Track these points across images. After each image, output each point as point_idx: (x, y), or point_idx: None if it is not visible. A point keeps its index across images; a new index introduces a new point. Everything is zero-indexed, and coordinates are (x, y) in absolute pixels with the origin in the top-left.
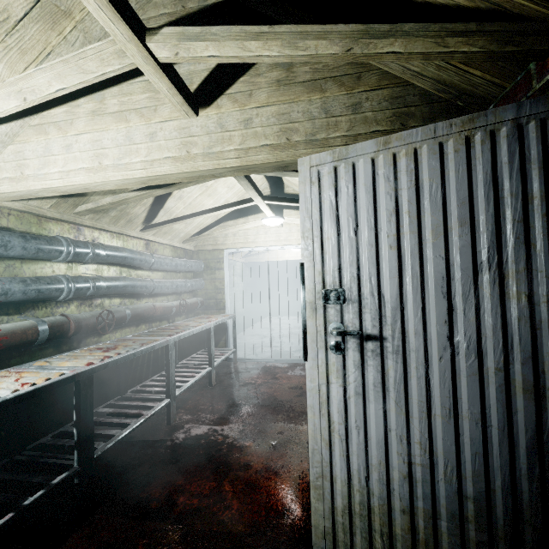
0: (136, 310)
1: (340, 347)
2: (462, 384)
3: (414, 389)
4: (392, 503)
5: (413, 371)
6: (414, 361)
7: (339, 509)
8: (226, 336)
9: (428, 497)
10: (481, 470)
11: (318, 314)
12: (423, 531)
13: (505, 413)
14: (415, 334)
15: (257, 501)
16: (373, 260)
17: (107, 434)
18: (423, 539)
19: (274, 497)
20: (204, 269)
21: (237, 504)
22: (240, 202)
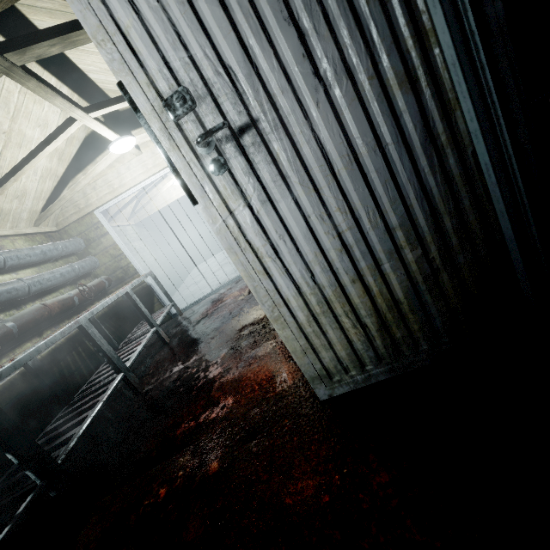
0: (20, 317)
1: (220, 164)
2: (348, 119)
3: (310, 157)
4: (342, 282)
5: (300, 137)
6: (296, 126)
7: (304, 322)
8: (156, 297)
9: (366, 253)
10: (395, 195)
11: (177, 140)
12: (374, 285)
13: (393, 123)
14: (282, 92)
15: (248, 384)
16: (195, 24)
17: (65, 439)
18: (377, 291)
19: (260, 373)
20: (86, 245)
21: (231, 399)
22: (59, 129)
